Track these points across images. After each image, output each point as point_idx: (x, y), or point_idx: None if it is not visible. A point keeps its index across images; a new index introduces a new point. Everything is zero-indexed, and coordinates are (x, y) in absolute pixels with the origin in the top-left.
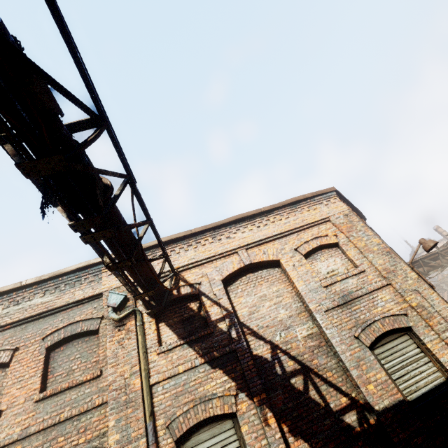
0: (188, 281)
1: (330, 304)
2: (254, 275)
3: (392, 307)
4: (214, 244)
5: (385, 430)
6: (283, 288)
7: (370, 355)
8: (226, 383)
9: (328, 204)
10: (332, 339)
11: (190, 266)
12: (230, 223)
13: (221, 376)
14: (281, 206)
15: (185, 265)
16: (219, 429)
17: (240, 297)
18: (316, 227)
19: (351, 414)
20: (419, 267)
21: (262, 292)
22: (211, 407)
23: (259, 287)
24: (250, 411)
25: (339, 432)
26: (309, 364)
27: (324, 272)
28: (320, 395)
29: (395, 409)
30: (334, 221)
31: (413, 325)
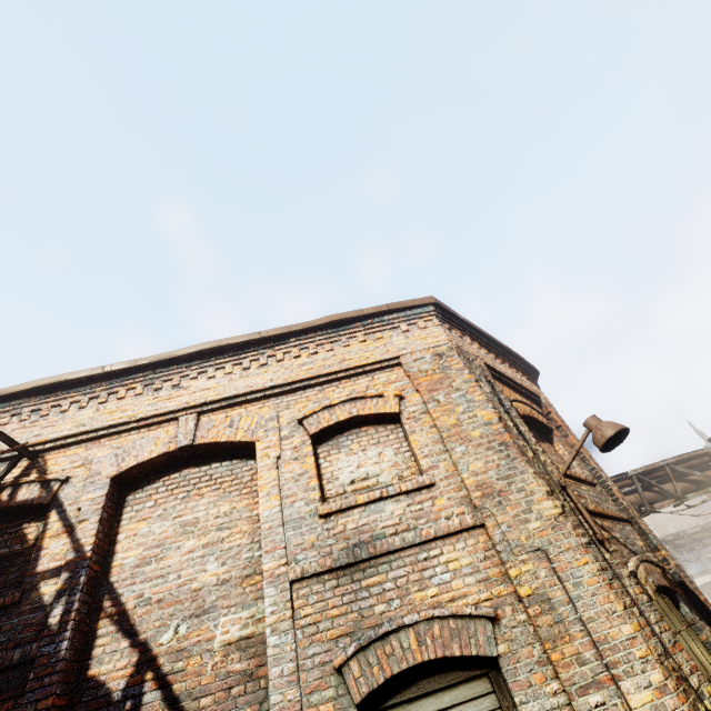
0: (48, 473)
1: (314, 562)
2: (198, 472)
3: (466, 591)
4: (141, 398)
5: None
6: (243, 507)
7: None
8: None
9: (411, 329)
10: (274, 666)
11: (70, 440)
12: (192, 358)
13: None
14: (304, 328)
15: (58, 438)
16: None
17: (141, 521)
18: (368, 376)
19: None
20: (666, 482)
21: (193, 514)
22: None
23: (194, 500)
24: None
25: None
26: None
27: (344, 479)
28: None
29: None
30: (409, 366)
31: (505, 652)
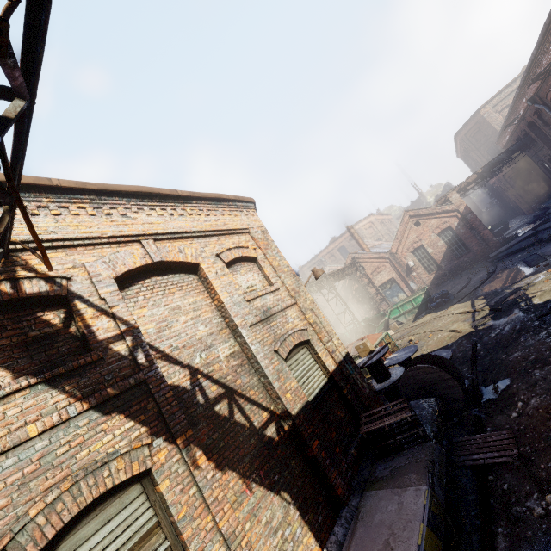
0: (41, 272)
1: (254, 319)
2: (163, 279)
3: (298, 323)
4: (98, 219)
5: (298, 431)
6: (201, 299)
7: (286, 367)
8: (132, 431)
9: (248, 214)
10: (258, 355)
11: (46, 244)
12: (129, 195)
13: (122, 423)
14: (202, 197)
15: (32, 240)
16: (118, 506)
17: (143, 308)
18: (237, 235)
19: (271, 426)
20: None
21: (175, 303)
22: (107, 475)
23: (170, 296)
24: (172, 459)
25: (262, 448)
26: (233, 385)
27: (245, 286)
28: (245, 416)
29: (304, 410)
30: (254, 235)
31: (311, 338)
